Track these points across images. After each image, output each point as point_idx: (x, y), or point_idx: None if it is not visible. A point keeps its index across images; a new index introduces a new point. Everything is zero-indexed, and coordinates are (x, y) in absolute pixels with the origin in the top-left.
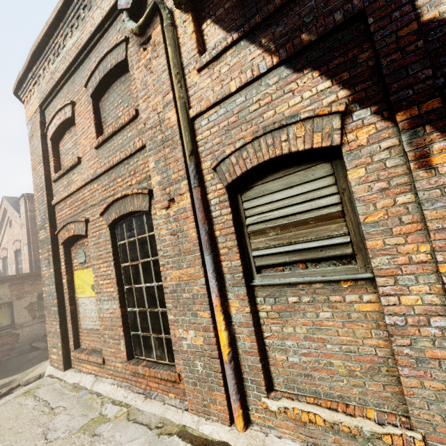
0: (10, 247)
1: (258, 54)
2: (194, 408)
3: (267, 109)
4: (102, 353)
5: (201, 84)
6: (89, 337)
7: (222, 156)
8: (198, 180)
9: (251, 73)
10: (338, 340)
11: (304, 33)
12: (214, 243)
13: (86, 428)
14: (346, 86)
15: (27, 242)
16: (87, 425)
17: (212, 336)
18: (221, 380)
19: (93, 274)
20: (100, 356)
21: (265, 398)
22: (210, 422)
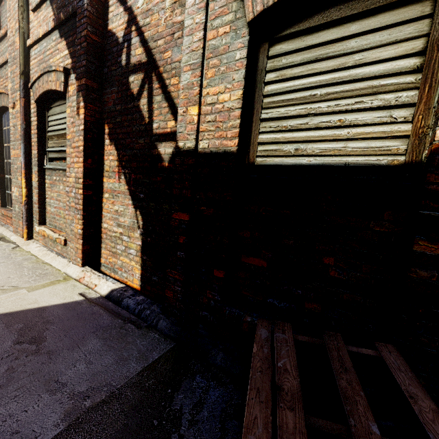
0: None
1: (52, 15)
2: (14, 230)
3: (51, 57)
4: None
5: (34, 23)
6: None
7: (32, 81)
8: (24, 94)
9: (46, 28)
10: (63, 201)
11: (62, 12)
12: (31, 138)
13: None
14: (71, 57)
15: None
16: None
17: (21, 191)
18: (22, 215)
19: None
20: None
21: (37, 226)
22: (16, 236)
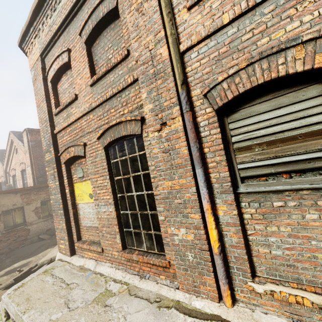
0: (17, 167)
1: None
2: (185, 288)
3: (262, 37)
4: (101, 244)
5: (191, 21)
6: (88, 232)
7: (214, 83)
8: (190, 106)
9: (245, 4)
10: None
11: None
12: (203, 158)
13: (97, 300)
14: None
15: (30, 164)
16: (98, 298)
17: (203, 233)
18: (211, 268)
19: (91, 185)
20: (99, 246)
21: (251, 282)
22: (200, 299)
